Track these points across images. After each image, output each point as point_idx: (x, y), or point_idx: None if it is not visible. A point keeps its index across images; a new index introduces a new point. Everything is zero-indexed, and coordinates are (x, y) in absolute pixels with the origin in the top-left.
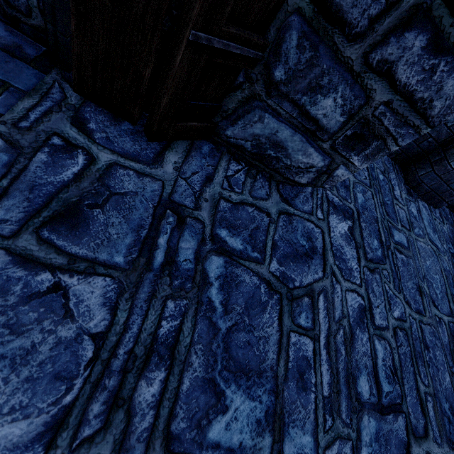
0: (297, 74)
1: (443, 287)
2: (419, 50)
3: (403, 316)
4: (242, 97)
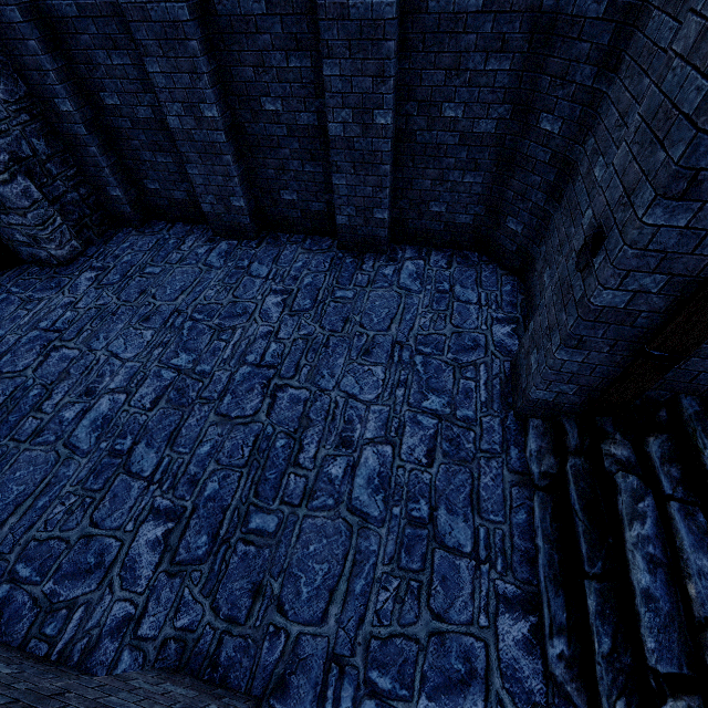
0: (7, 235)
1: (182, 288)
2: (7, 217)
3: (106, 304)
4: (12, 247)
